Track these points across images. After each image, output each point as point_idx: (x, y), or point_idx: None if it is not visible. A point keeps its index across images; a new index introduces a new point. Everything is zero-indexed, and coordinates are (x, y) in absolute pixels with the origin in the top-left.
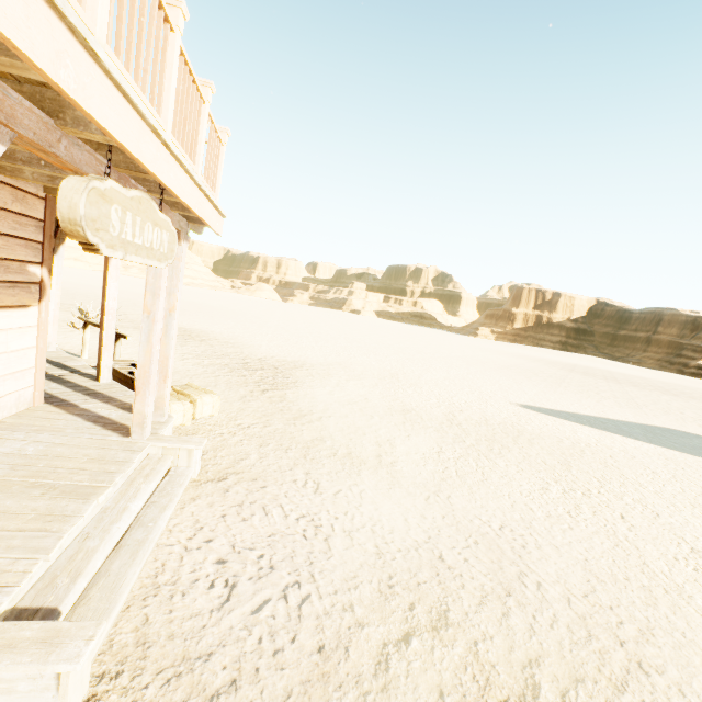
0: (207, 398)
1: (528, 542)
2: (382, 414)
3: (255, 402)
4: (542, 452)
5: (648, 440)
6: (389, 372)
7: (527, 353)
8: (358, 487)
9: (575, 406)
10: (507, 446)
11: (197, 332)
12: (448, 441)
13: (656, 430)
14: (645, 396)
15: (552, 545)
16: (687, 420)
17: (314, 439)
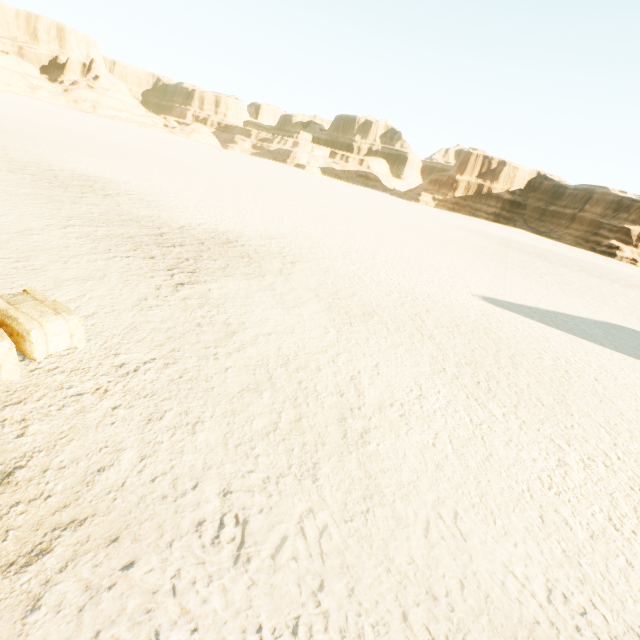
0: (56, 324)
1: (598, 633)
2: (338, 323)
3: (159, 309)
4: (531, 381)
5: (613, 346)
6: (341, 249)
7: (465, 224)
8: (314, 520)
9: (531, 297)
10: (493, 375)
11: (104, 183)
12: (425, 372)
13: (611, 329)
14: (578, 280)
15: (631, 632)
16: (625, 312)
17: (243, 389)
